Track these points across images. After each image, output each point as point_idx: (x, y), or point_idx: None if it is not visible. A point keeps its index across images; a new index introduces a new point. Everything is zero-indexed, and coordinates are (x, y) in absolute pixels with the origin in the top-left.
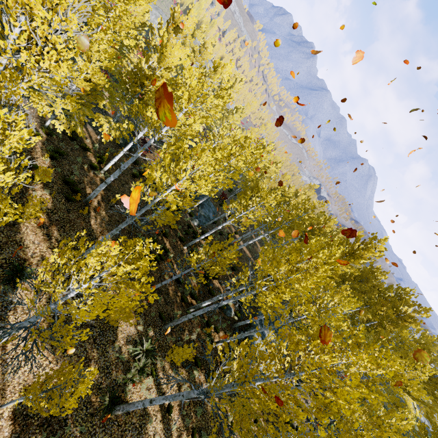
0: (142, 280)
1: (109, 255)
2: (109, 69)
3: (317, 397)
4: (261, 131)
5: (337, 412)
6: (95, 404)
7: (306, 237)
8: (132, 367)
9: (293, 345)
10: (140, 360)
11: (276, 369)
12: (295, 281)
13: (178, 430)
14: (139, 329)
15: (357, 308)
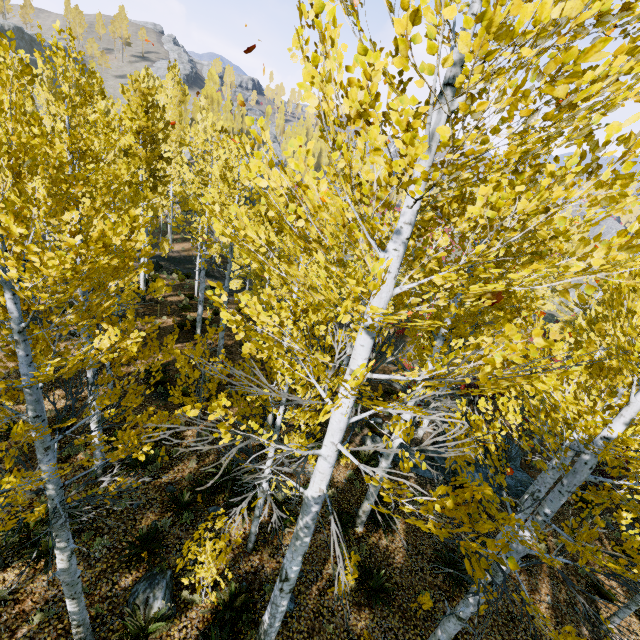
0: None
1: None
2: None
3: None
4: None
5: None
6: None
7: None
8: None
9: None
10: None
11: None
12: None
13: None
14: None
15: None
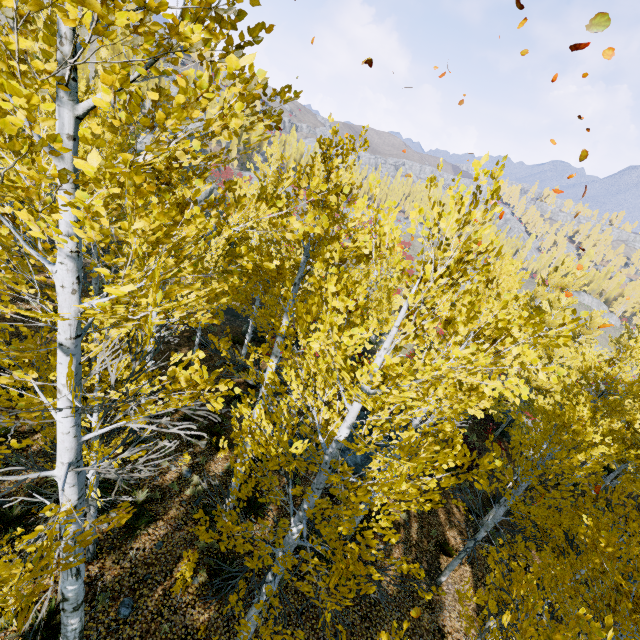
0: None
1: None
2: None
3: None
4: None
5: None
6: None
7: None
8: None
9: None
10: None
11: None
12: None
13: None
14: None
15: None
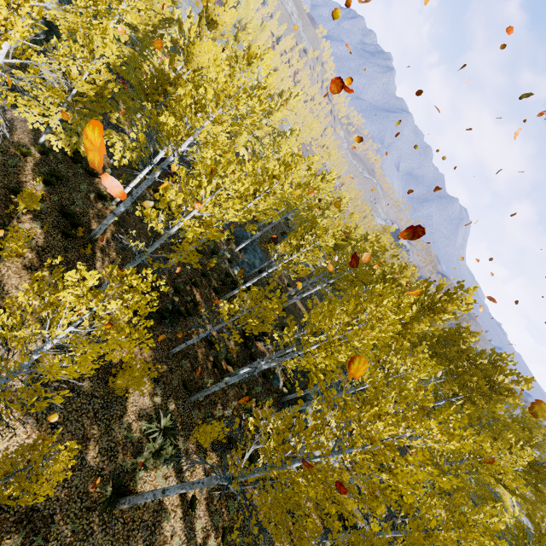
0: (133, 321)
1: (83, 284)
2: (118, 68)
3: (370, 481)
4: (323, 160)
5: (410, 507)
6: (93, 495)
7: (356, 266)
8: (145, 449)
9: (340, 411)
10: (156, 440)
11: (318, 443)
12: (353, 336)
13: (205, 530)
14: (156, 401)
15: (441, 379)
